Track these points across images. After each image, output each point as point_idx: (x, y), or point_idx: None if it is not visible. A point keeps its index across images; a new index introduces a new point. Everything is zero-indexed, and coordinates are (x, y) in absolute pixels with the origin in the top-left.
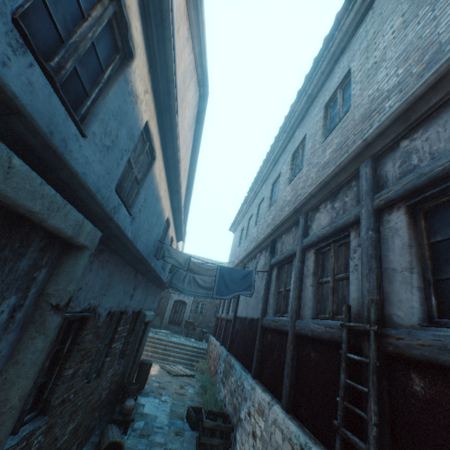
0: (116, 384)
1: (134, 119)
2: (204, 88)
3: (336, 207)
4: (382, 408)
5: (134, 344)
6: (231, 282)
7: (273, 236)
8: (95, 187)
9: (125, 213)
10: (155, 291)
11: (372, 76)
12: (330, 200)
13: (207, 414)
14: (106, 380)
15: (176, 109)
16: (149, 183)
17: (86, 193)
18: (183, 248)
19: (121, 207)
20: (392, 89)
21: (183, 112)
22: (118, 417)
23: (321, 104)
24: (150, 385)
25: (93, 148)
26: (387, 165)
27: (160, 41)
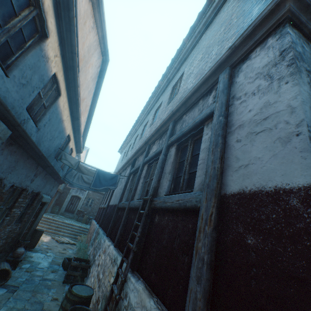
0: (12, 239)
1: (45, 70)
2: (106, 56)
3: (160, 143)
4: (144, 231)
5: (31, 215)
6: (104, 180)
7: (135, 156)
8: (12, 105)
9: (32, 124)
10: (54, 183)
11: (187, 79)
12: (159, 139)
13: (76, 260)
14: (4, 232)
15: (78, 69)
16: (54, 109)
17: (4, 108)
18: (85, 160)
19: (29, 120)
20: (189, 89)
21: (87, 70)
22: (10, 258)
23: (172, 85)
24: (40, 247)
25: (13, 84)
26: (178, 125)
27: (68, 31)
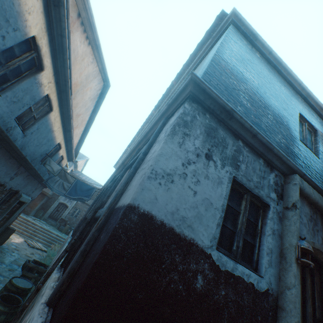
0: None
1: (38, 92)
2: (107, 82)
3: None
4: (81, 235)
5: (5, 211)
6: (80, 190)
7: (116, 174)
8: (1, 116)
9: (19, 131)
10: (37, 185)
11: None
12: None
13: (35, 262)
14: None
15: (71, 92)
16: (44, 121)
17: None
18: (82, 169)
19: (17, 128)
20: None
21: (85, 92)
22: None
23: None
24: (8, 246)
25: (4, 101)
26: None
27: (62, 67)
